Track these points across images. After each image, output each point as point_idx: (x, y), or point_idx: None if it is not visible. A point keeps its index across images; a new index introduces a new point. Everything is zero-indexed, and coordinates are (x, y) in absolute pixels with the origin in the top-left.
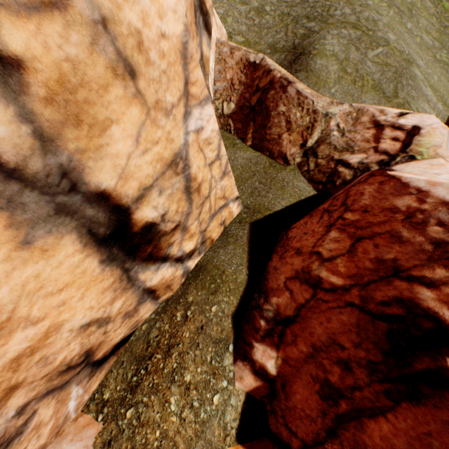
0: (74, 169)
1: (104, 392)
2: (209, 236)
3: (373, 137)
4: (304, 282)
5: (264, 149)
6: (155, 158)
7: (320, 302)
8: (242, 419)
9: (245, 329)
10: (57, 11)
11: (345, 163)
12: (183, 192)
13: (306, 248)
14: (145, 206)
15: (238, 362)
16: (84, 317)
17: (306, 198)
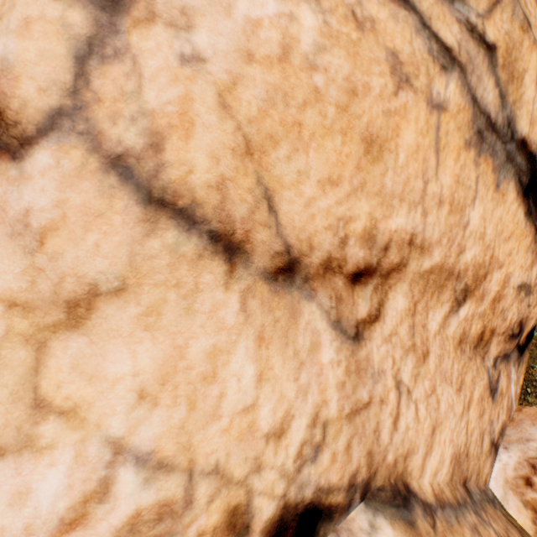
0: (511, 120)
1: None
2: None
3: None
4: None
5: None
6: None
7: None
8: None
9: None
10: (497, 6)
11: None
12: None
13: None
14: None
15: None
16: (517, 276)
17: None
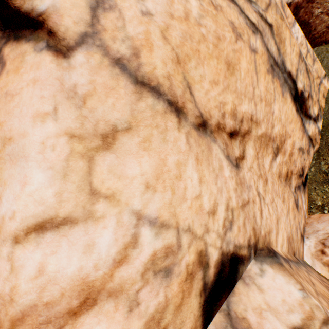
0: (283, 62)
1: (315, 203)
2: (320, 105)
3: None
4: None
5: (318, 44)
6: (295, 54)
7: None
8: None
9: None
10: (269, 7)
11: None
12: (305, 73)
13: None
14: (298, 81)
15: None
16: (297, 143)
17: None
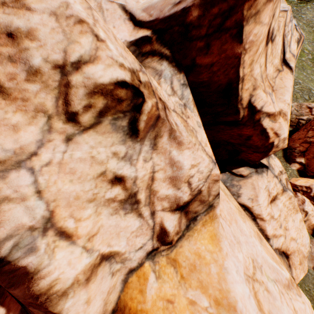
0: None
1: None
2: None
3: (309, 111)
4: (305, 143)
5: None
6: None
7: (312, 145)
8: (298, 173)
9: (291, 156)
10: None
11: (301, 119)
12: None
13: (301, 137)
14: None
15: (292, 163)
16: None
17: (290, 130)
